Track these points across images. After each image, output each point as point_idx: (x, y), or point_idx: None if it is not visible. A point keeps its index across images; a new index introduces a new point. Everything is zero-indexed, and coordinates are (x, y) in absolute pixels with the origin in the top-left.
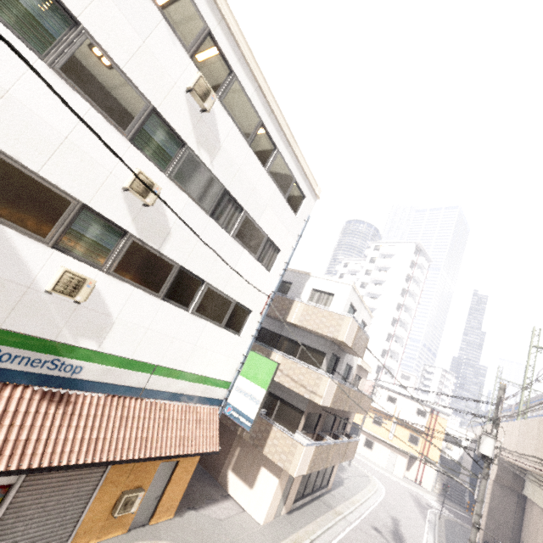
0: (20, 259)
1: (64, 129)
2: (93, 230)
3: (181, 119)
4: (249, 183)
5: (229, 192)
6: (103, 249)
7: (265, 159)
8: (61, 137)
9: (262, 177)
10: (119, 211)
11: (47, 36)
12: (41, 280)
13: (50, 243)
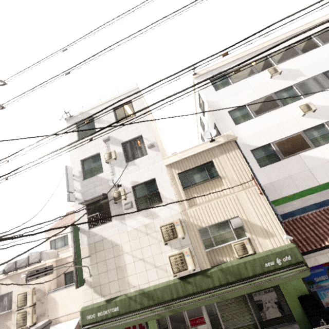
0: (314, 157)
1: (273, 123)
2: (314, 134)
3: (280, 84)
4: (325, 58)
5: (325, 71)
6: (325, 135)
7: (314, 45)
8: (276, 125)
9: (325, 49)
10: (311, 122)
11: (246, 115)
12: (327, 157)
13: (313, 147)
